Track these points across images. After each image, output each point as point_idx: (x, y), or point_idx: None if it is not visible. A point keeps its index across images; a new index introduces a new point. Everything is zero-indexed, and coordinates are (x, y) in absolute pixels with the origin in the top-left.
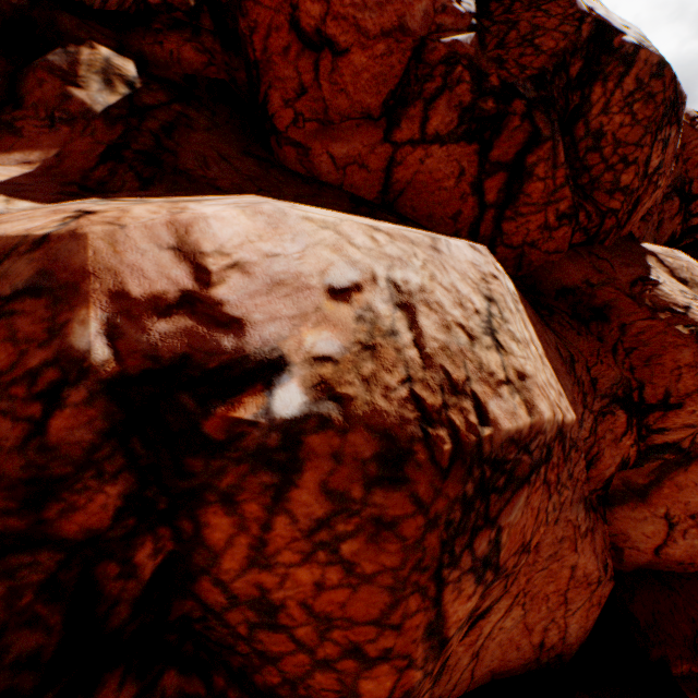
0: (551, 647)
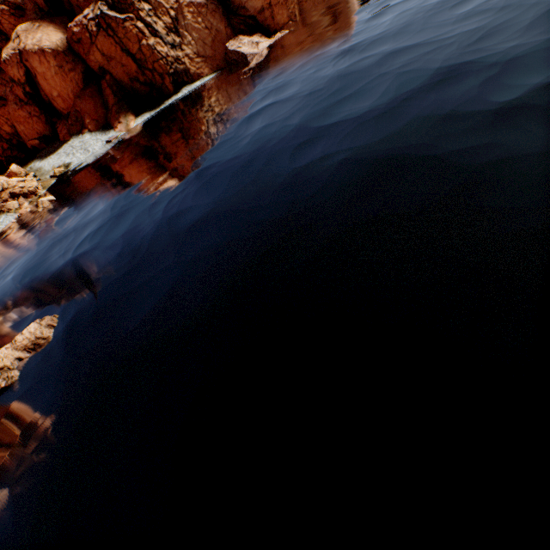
0: (42, 134)
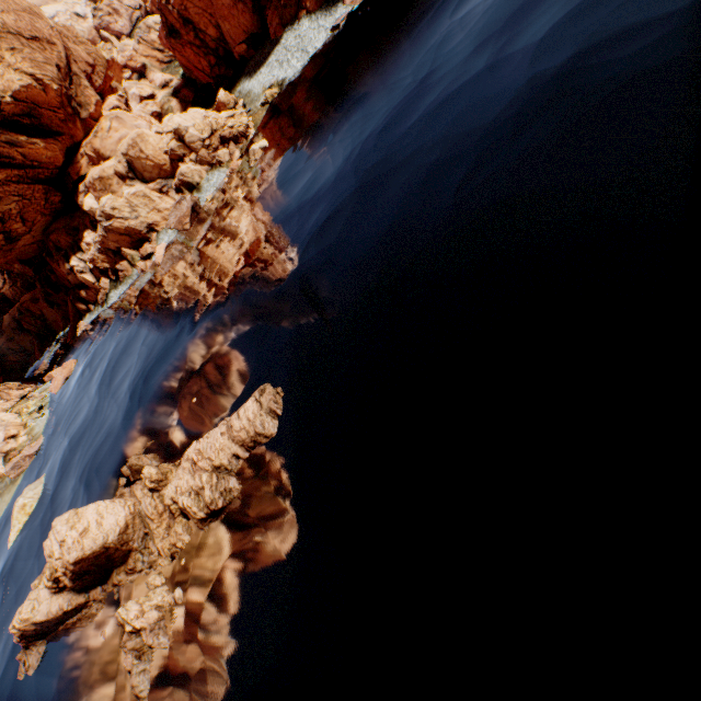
0: (249, 33)
